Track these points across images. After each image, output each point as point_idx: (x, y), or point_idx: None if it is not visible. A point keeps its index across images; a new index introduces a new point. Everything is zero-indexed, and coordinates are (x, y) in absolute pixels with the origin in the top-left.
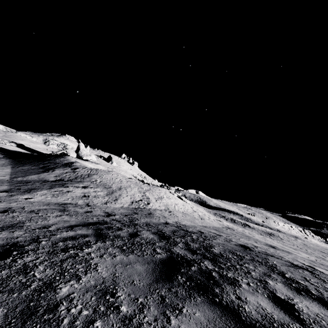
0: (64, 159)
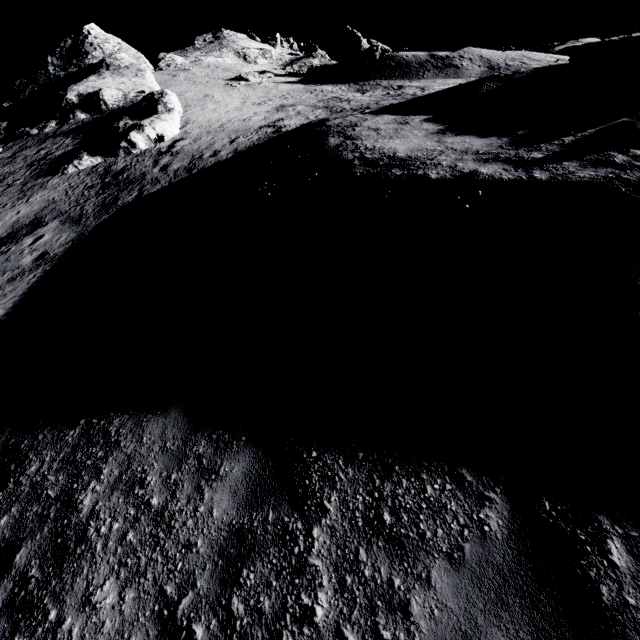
0: (411, 56)
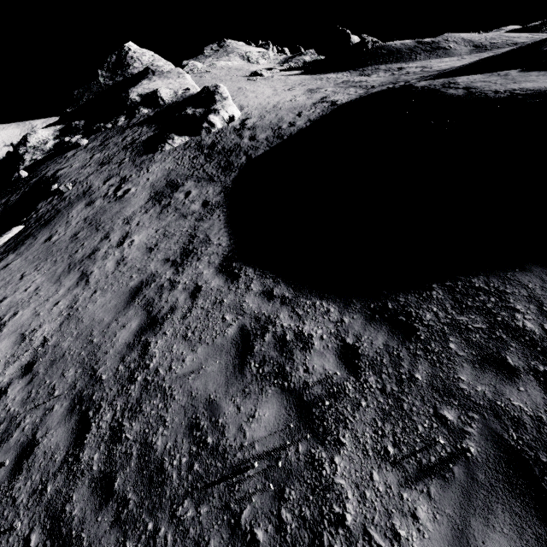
0: (400, 45)
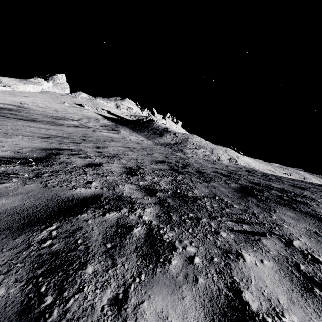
0: (157, 125)
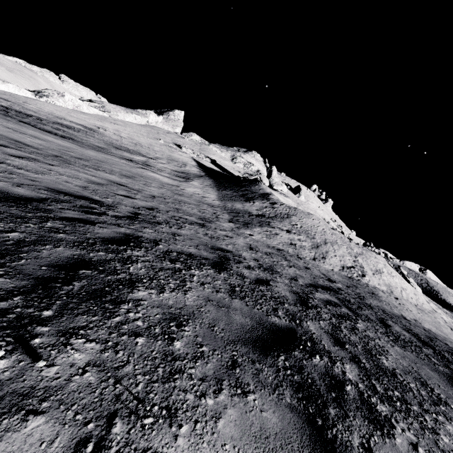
0: (259, 188)
